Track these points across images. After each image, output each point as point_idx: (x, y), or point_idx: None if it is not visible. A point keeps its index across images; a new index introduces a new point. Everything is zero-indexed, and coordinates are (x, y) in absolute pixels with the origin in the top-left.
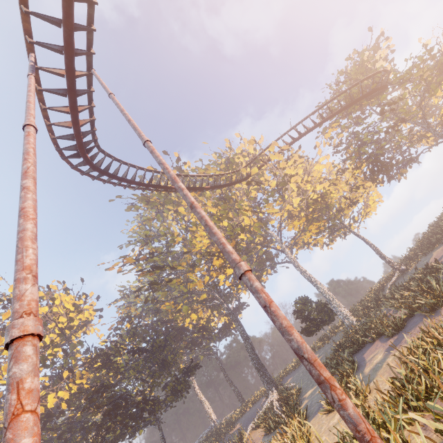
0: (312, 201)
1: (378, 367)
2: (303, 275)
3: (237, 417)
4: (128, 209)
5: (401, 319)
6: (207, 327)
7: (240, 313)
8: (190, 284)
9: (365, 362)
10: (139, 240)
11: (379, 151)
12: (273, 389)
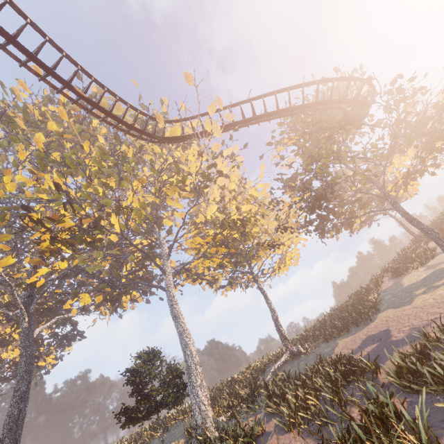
0: (230, 220)
1: None
2: (173, 314)
3: None
4: None
5: None
6: None
7: (68, 346)
8: None
9: None
10: None
11: (333, 182)
12: None
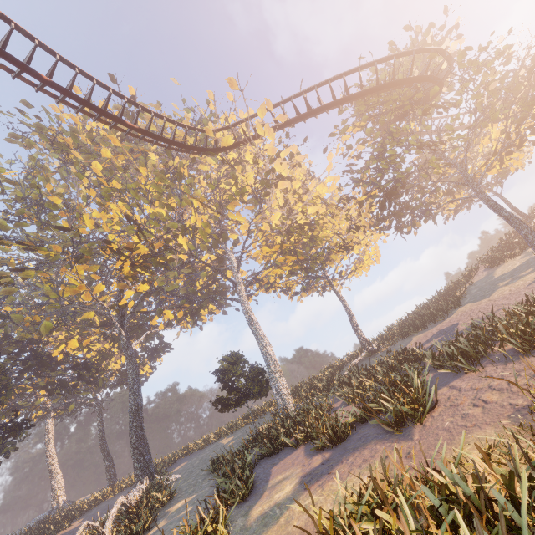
0: (296, 226)
1: (274, 516)
2: (249, 323)
3: (85, 508)
4: (14, 140)
5: (346, 424)
6: (92, 365)
7: (159, 357)
8: (64, 287)
9: (266, 487)
10: (18, 198)
11: (401, 176)
12: (145, 479)
